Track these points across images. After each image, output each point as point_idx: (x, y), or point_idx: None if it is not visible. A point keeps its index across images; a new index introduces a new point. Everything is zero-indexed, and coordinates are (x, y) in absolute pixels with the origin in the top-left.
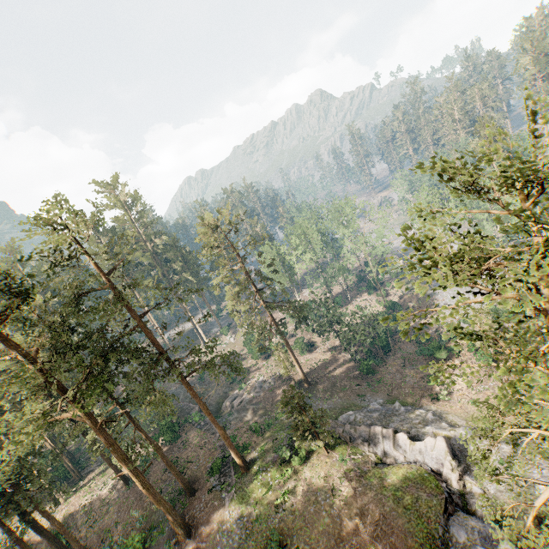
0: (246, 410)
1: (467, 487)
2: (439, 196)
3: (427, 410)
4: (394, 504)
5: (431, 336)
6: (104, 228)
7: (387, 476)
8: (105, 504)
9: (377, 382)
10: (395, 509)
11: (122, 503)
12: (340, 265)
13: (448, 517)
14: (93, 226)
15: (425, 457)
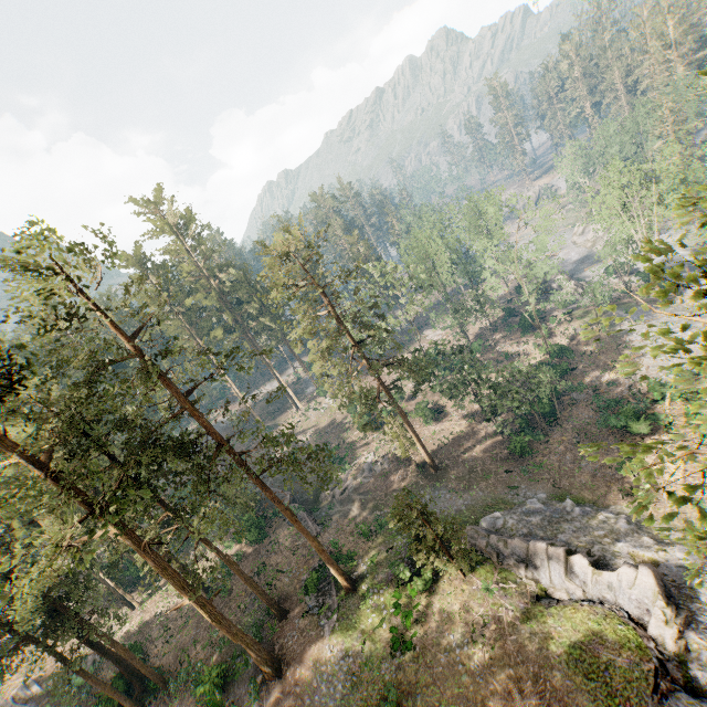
0: (352, 501)
1: (690, 650)
2: (642, 175)
3: (617, 513)
4: (568, 669)
5: (621, 397)
6: (153, 264)
7: (556, 622)
8: (183, 616)
9: (537, 466)
10: (571, 677)
11: (201, 616)
12: (480, 295)
13: (659, 700)
14: (138, 261)
15: (619, 596)
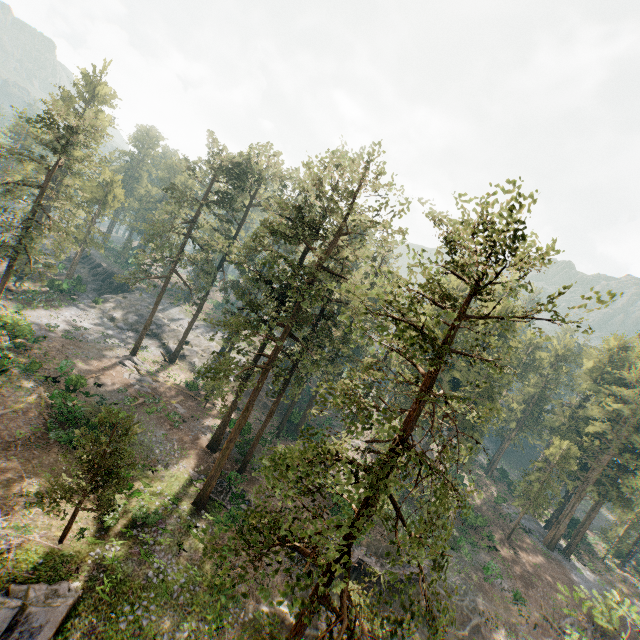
0: None
1: None
2: None
3: None
4: None
5: None
6: None
7: None
8: None
9: None
10: None
11: None
12: None
13: None
14: None
15: None
